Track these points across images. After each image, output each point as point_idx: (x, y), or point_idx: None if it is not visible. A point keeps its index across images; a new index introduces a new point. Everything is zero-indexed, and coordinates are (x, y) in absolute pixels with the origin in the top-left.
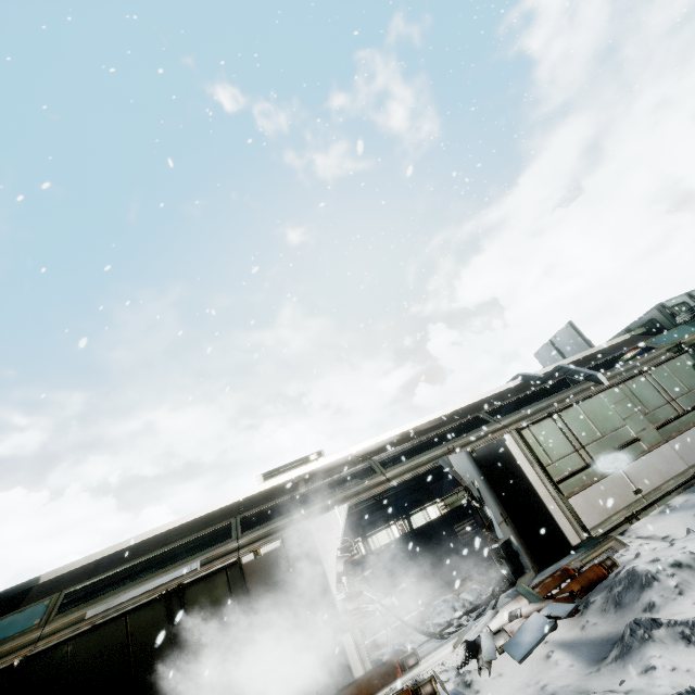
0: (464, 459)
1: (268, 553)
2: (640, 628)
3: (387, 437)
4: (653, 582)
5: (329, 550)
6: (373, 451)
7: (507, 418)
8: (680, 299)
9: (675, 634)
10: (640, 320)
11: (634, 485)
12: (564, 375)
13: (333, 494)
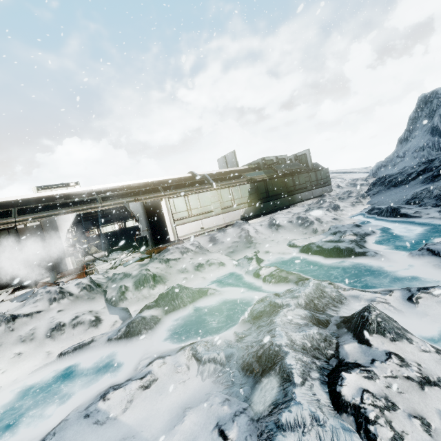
0: (138, 205)
1: (32, 226)
2: (152, 259)
3: (114, 185)
4: (168, 251)
5: (64, 229)
6: (103, 191)
7: (168, 192)
8: (272, 158)
9: (159, 261)
10: (255, 161)
11: (202, 226)
12: (204, 179)
13: (73, 207)
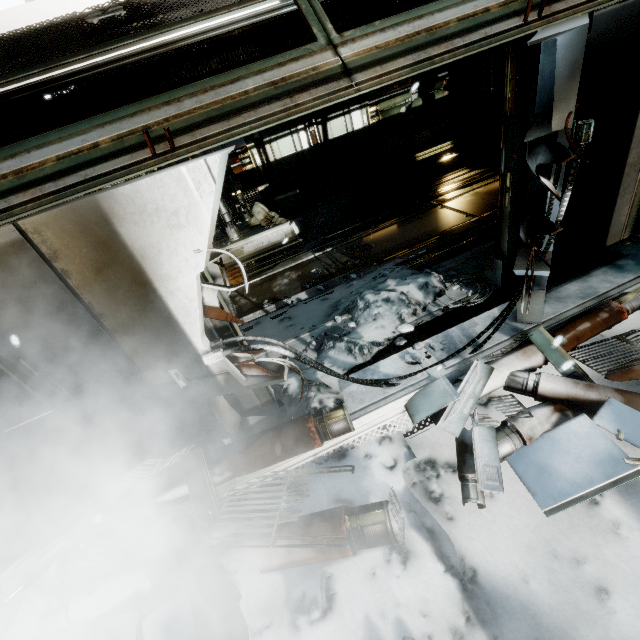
0: None
1: (6, 249)
2: None
3: None
4: None
5: (175, 274)
6: None
7: None
8: None
9: None
10: None
11: None
12: None
13: (186, 91)
